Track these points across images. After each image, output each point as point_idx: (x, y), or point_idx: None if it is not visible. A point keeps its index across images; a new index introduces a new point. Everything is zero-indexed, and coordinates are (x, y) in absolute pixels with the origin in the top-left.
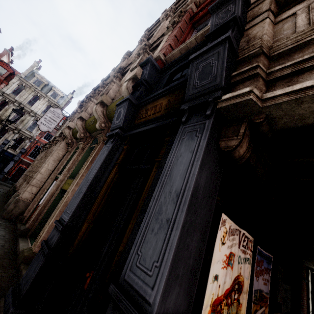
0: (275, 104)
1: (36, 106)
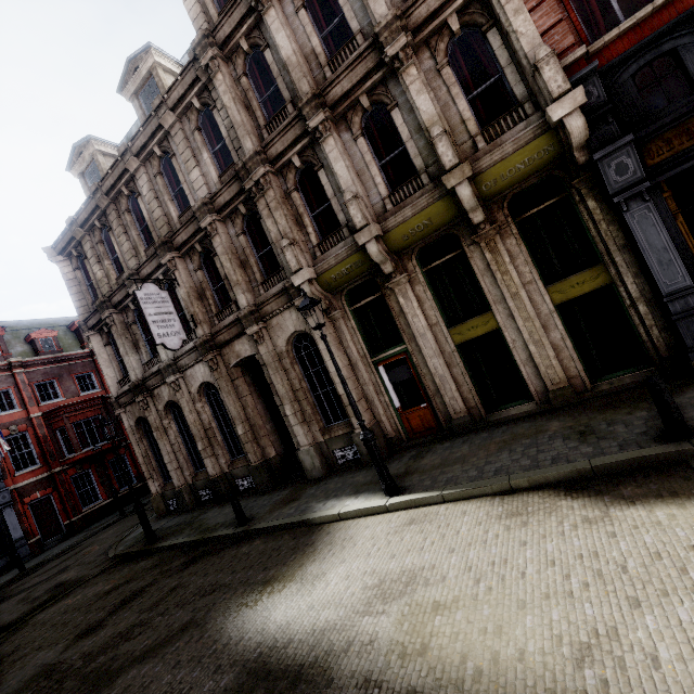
0: None
1: None
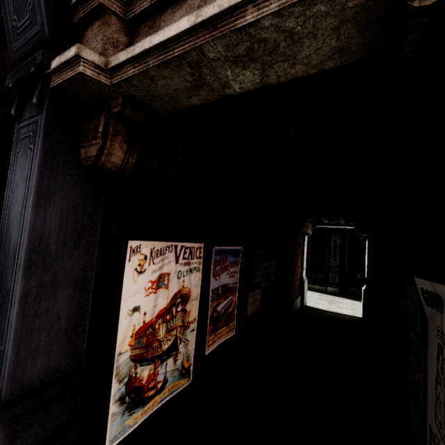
0: (124, 81)
1: None
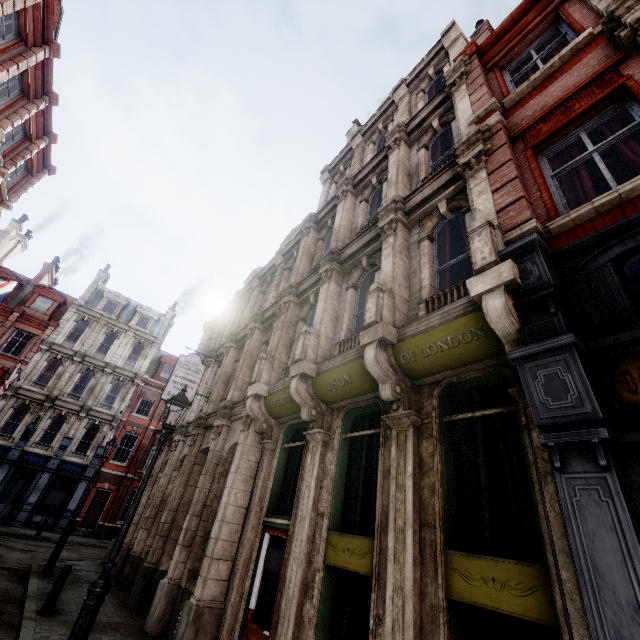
0: None
1: (113, 353)
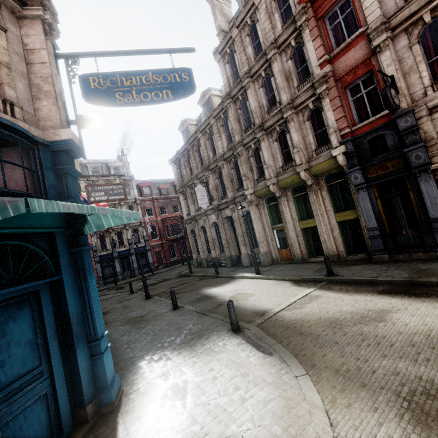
0: None
1: None
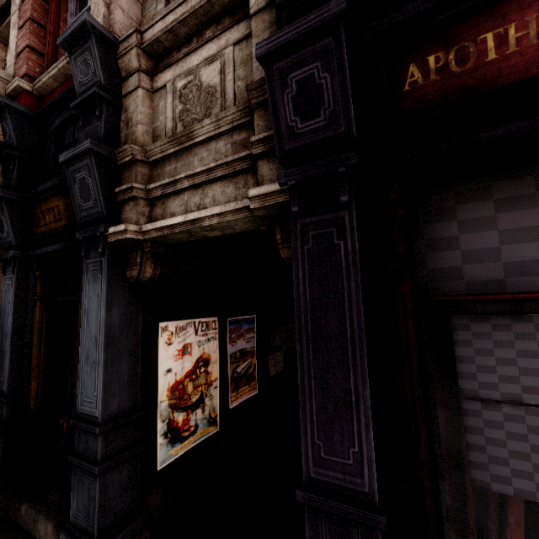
0: (151, 238)
1: None
